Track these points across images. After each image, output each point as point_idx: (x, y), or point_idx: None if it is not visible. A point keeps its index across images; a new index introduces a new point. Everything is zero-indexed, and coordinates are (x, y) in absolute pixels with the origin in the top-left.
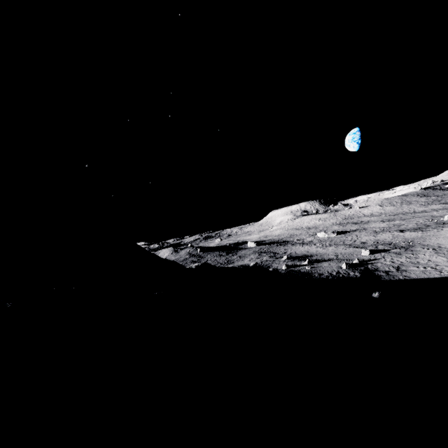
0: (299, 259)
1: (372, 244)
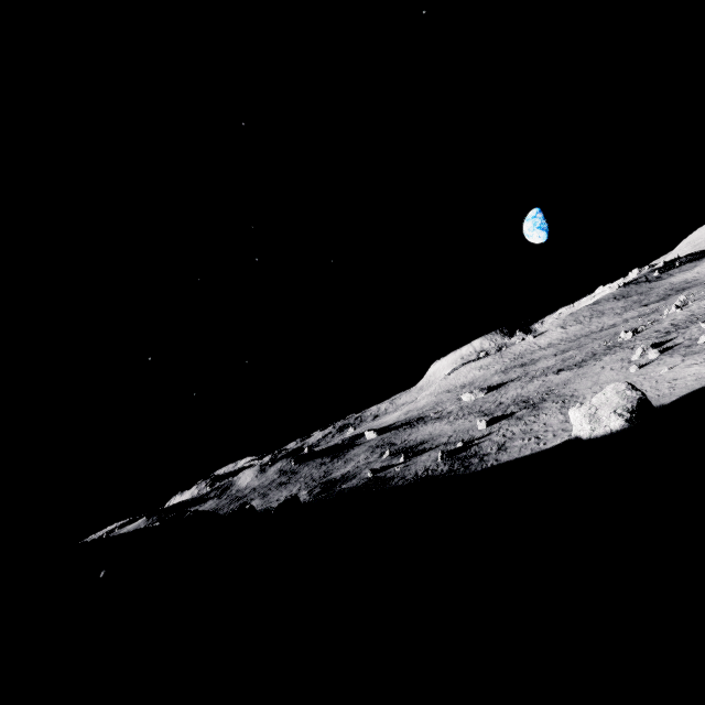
0: (405, 452)
1: (506, 405)
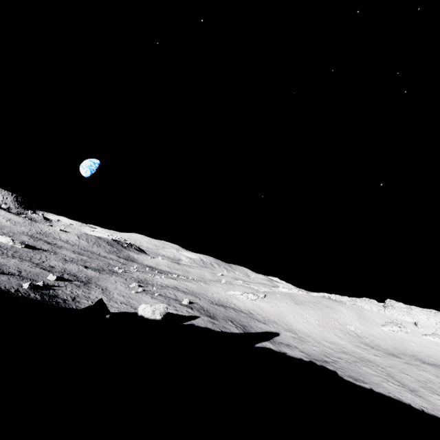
0: None
1: (60, 271)
